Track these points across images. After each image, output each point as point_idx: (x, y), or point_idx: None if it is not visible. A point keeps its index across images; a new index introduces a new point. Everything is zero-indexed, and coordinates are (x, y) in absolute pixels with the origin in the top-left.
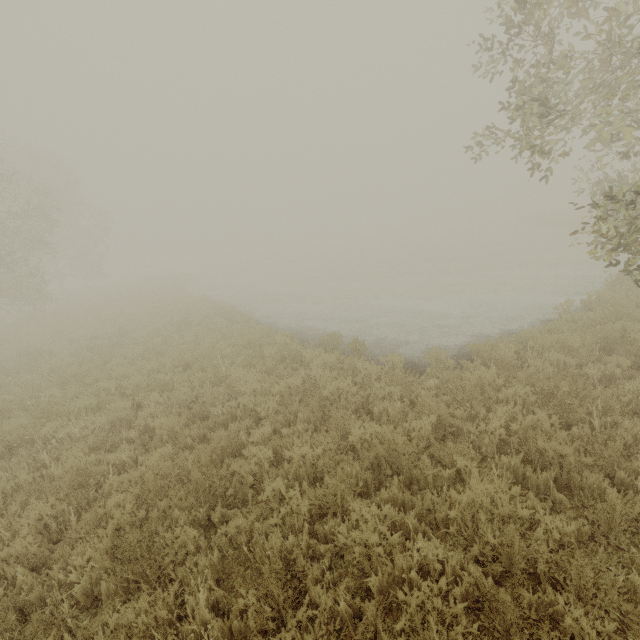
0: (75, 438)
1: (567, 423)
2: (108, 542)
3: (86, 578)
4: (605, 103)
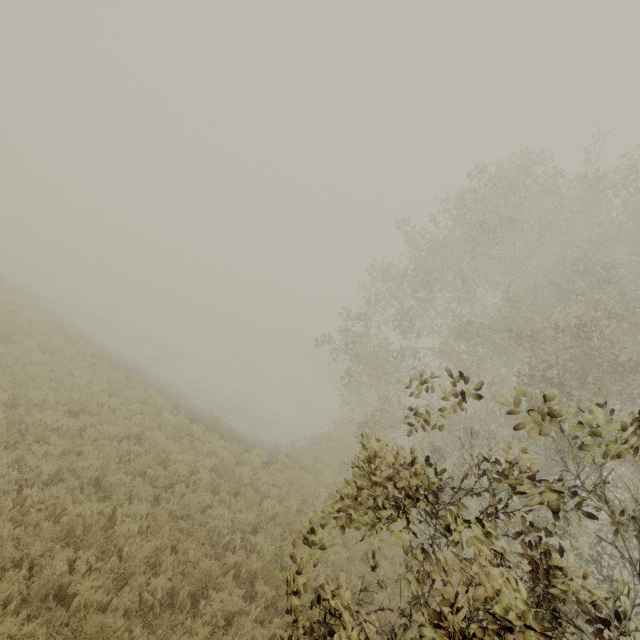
0: (5, 479)
1: None
2: (168, 571)
3: (158, 596)
4: (386, 380)
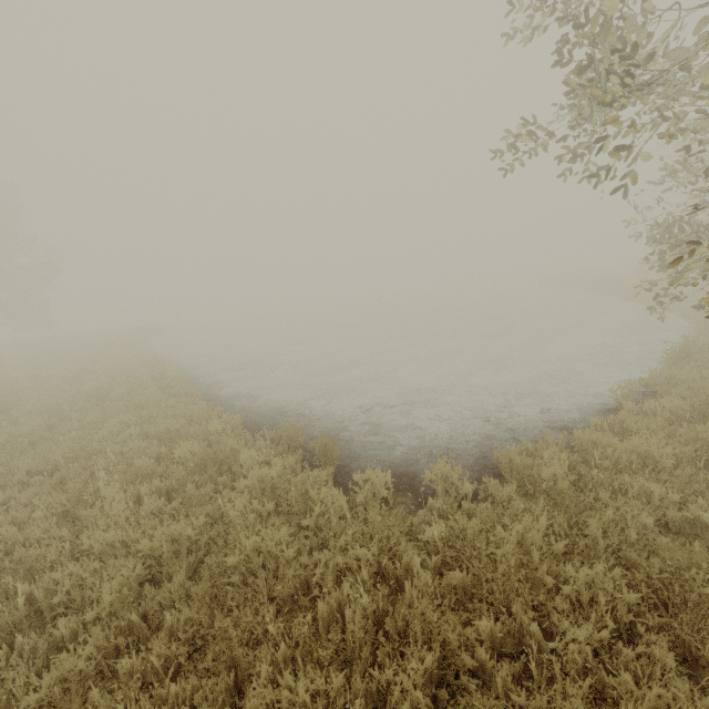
0: None
1: None
2: None
3: None
4: None
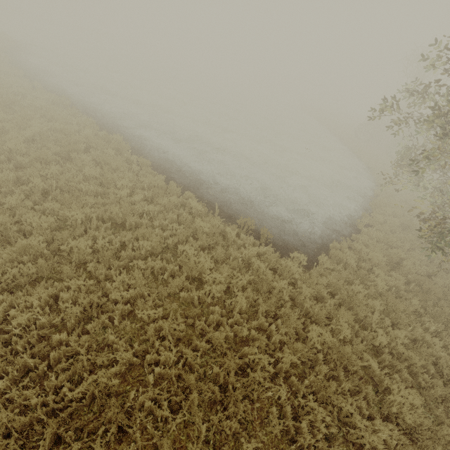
0: (38, 323)
1: (393, 323)
2: None
3: None
4: None
